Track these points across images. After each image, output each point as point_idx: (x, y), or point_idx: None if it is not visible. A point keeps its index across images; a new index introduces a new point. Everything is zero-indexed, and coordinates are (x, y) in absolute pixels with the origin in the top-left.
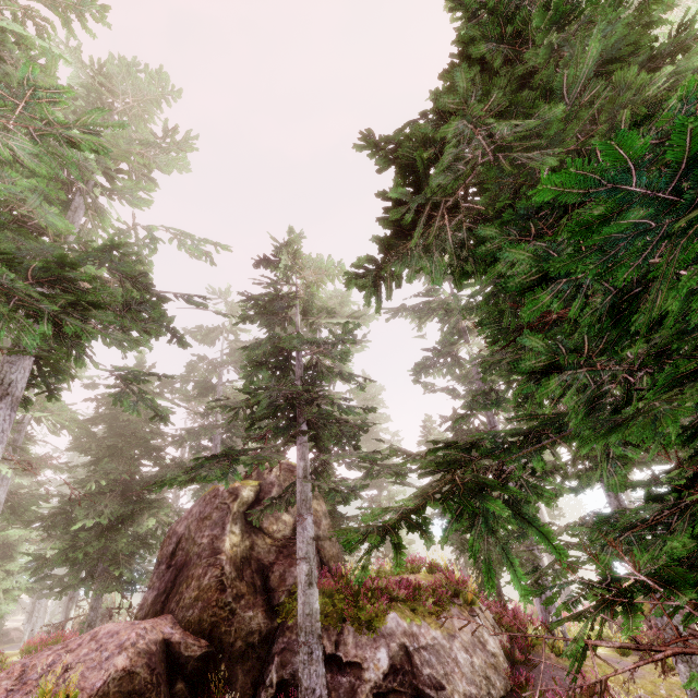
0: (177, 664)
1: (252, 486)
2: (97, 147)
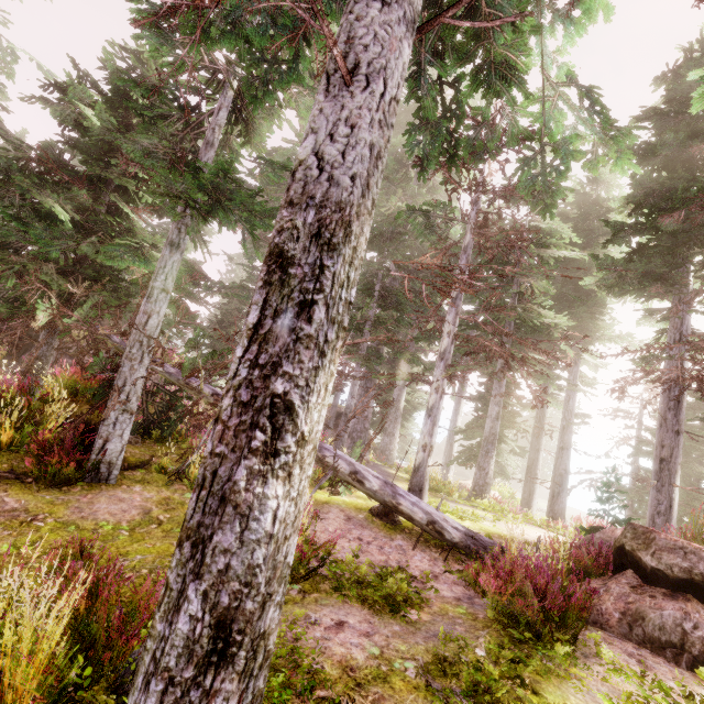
0: None
1: None
2: None
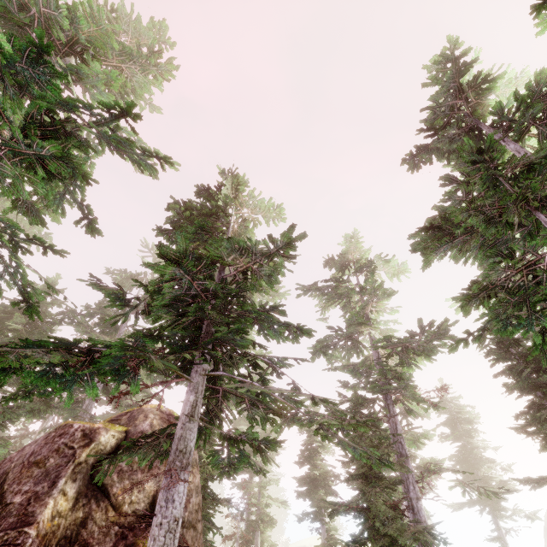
0: None
1: (116, 432)
2: None
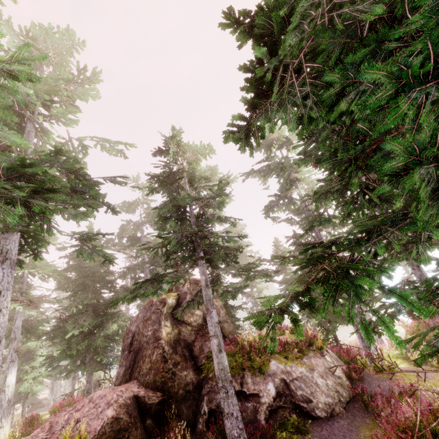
0: (145, 409)
1: (173, 296)
2: (30, 76)
